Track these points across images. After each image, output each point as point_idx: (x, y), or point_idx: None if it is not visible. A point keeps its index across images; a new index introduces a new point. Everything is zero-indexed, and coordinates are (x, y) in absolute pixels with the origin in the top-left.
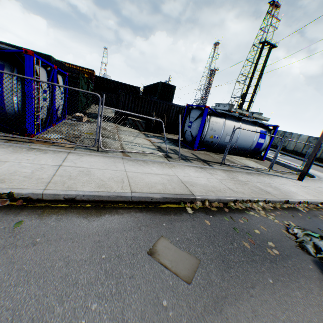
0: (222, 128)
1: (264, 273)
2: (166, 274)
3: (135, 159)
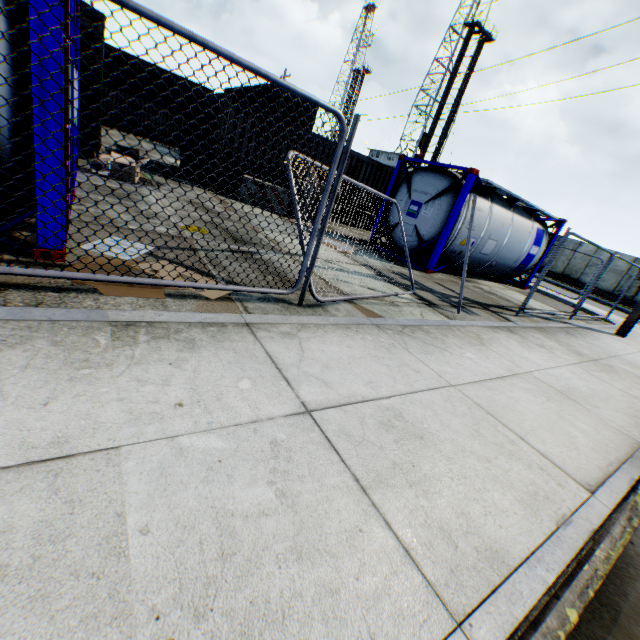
0: (485, 223)
1: None
2: None
3: (399, 324)
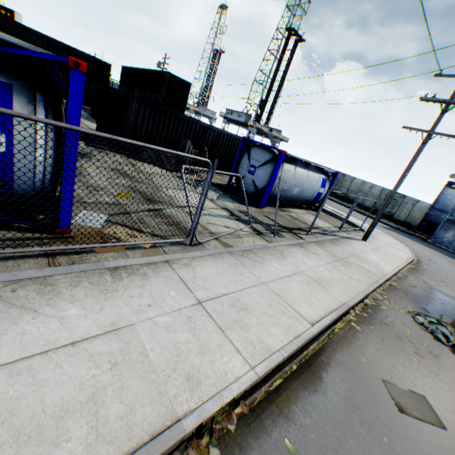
0: (292, 178)
1: (451, 384)
2: (427, 428)
3: (241, 250)
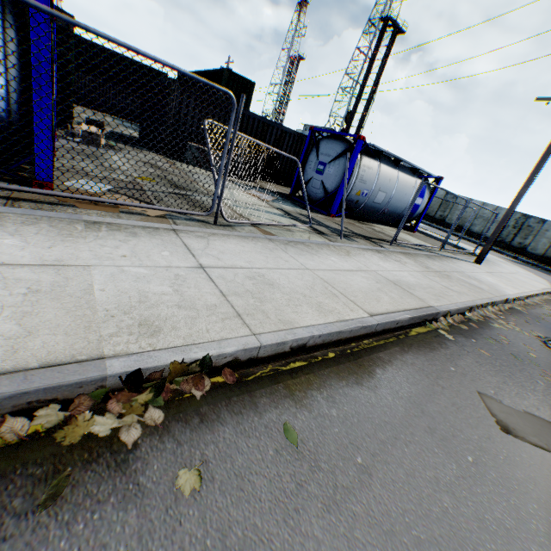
0: (375, 178)
1: None
2: None
3: (287, 240)
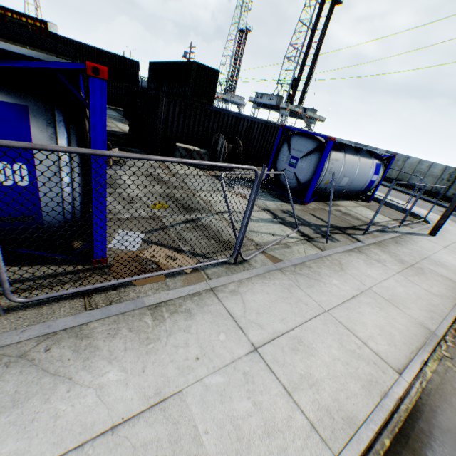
0: (341, 168)
1: None
2: None
3: (292, 264)
